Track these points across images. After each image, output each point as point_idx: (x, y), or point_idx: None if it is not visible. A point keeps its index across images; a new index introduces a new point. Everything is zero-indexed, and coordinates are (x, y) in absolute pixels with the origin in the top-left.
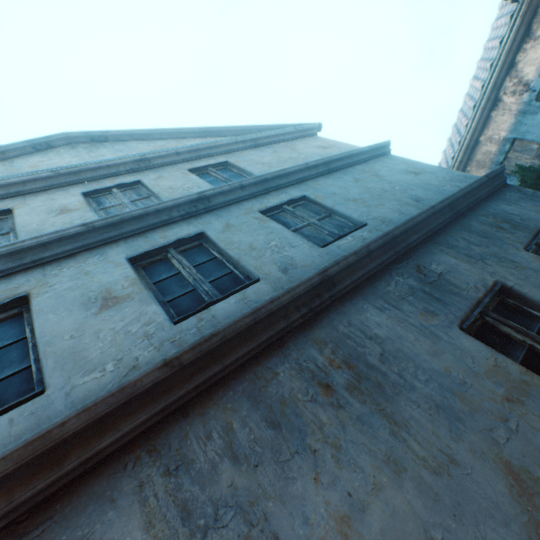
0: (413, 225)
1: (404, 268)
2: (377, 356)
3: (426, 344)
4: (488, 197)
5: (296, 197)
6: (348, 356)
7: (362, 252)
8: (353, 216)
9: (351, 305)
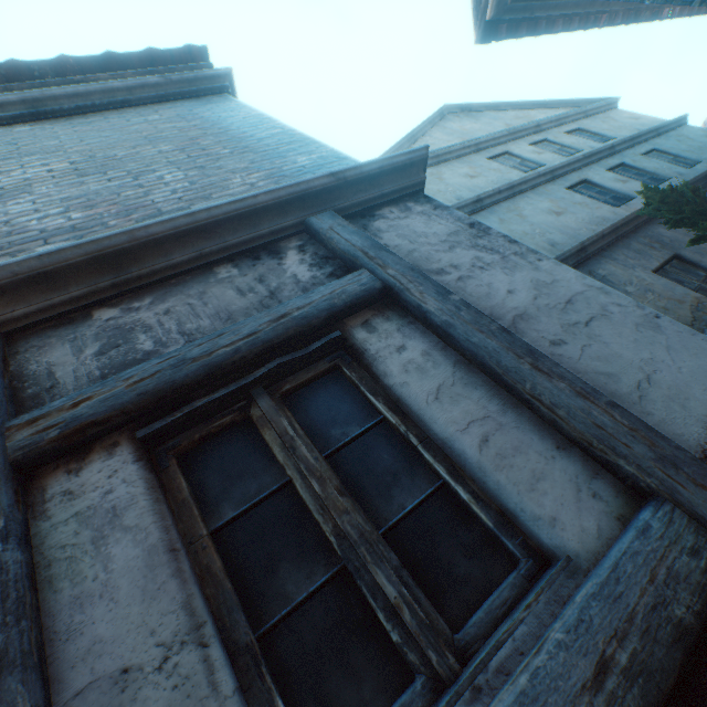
0: None
1: None
2: None
3: None
4: None
5: (651, 149)
6: None
7: None
8: (691, 158)
9: None
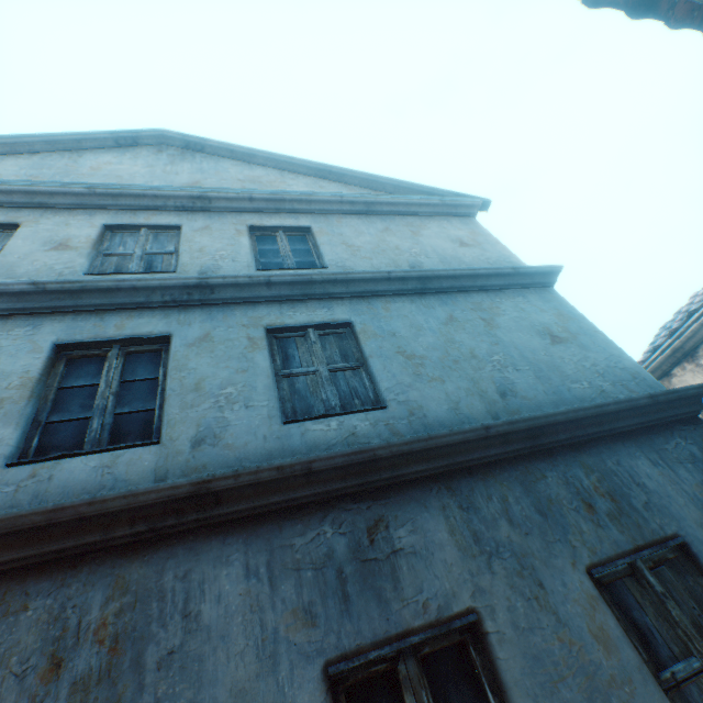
0: (424, 448)
1: (355, 514)
2: (163, 652)
3: (246, 670)
4: (631, 433)
5: (338, 319)
6: (129, 629)
7: (294, 469)
8: (380, 384)
9: (220, 543)
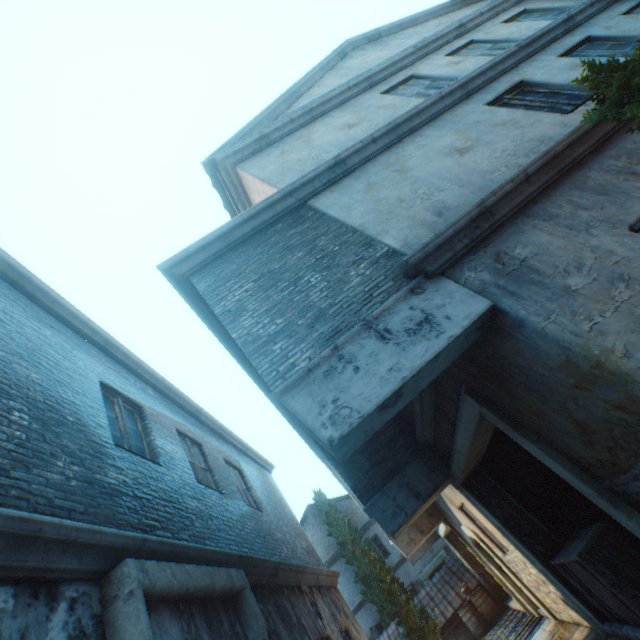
0: None
1: None
2: None
3: None
4: None
5: (639, 1)
6: None
7: None
8: None
9: None
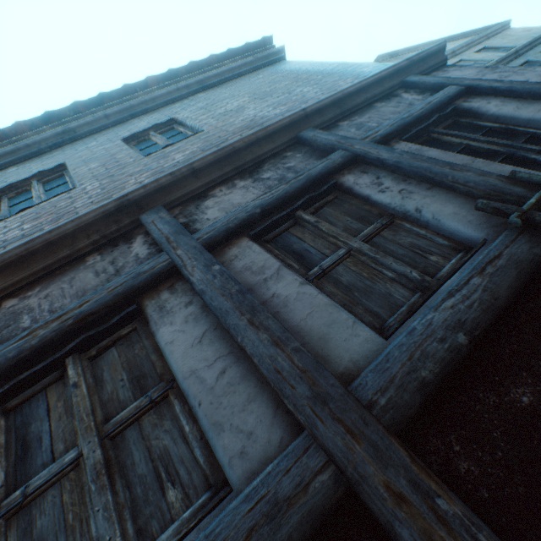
0: None
1: None
2: None
3: None
4: None
5: None
6: None
7: None
8: None
9: None
